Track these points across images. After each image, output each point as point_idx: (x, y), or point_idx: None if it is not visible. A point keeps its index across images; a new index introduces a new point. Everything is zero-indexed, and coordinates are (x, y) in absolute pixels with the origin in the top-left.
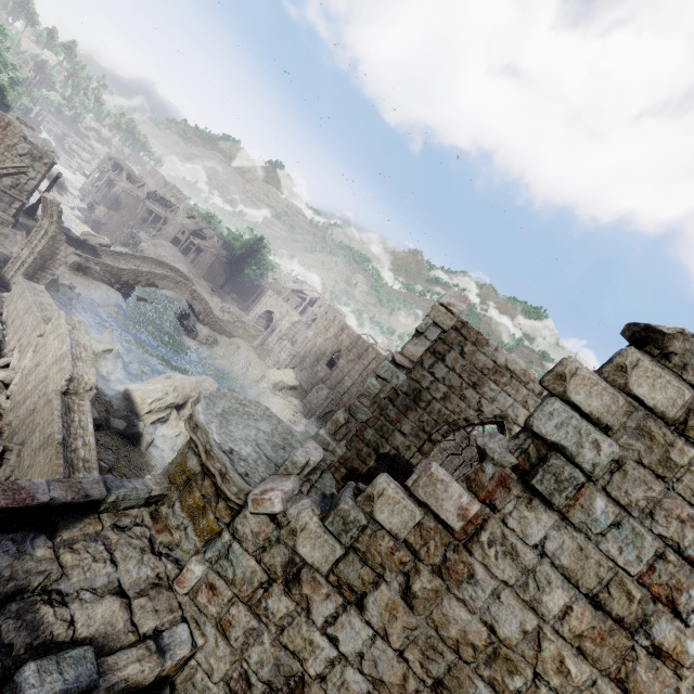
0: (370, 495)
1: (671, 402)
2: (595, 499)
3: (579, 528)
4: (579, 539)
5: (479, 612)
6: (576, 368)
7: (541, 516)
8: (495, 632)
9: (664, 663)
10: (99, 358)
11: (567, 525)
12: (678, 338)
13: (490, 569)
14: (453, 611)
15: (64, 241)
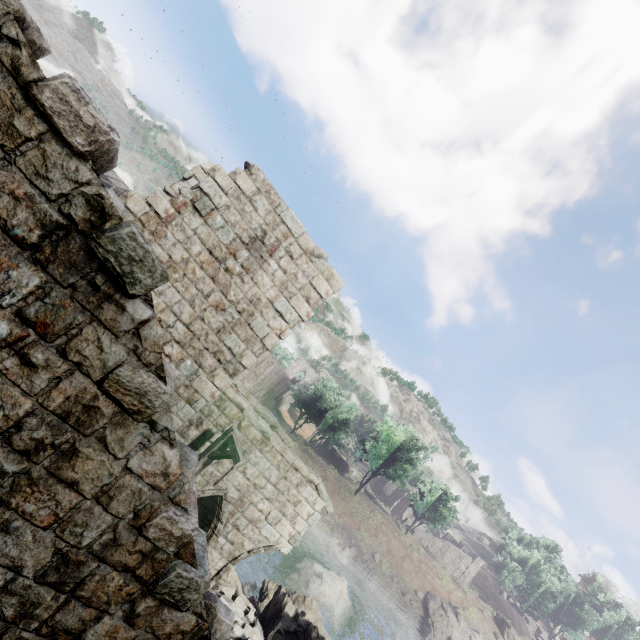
0: (126, 195)
1: (248, 190)
2: (218, 217)
3: (210, 226)
4: (209, 230)
5: (167, 250)
6: (220, 168)
7: (197, 219)
8: (171, 258)
9: (228, 273)
10: None
11: (206, 224)
12: (254, 168)
13: (174, 235)
14: (156, 248)
15: None
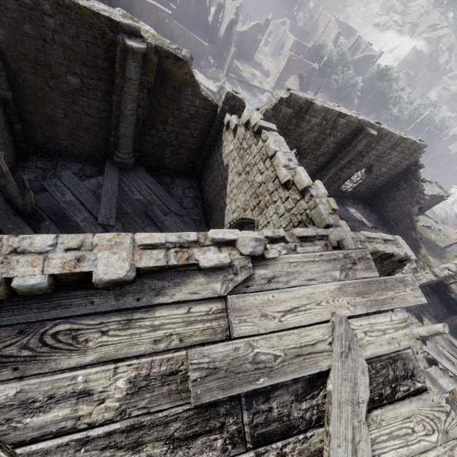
0: None
1: None
2: None
3: None
4: None
5: None
6: None
7: None
8: None
9: None
10: (210, 81)
11: None
12: None
13: None
14: None
15: (234, 46)
